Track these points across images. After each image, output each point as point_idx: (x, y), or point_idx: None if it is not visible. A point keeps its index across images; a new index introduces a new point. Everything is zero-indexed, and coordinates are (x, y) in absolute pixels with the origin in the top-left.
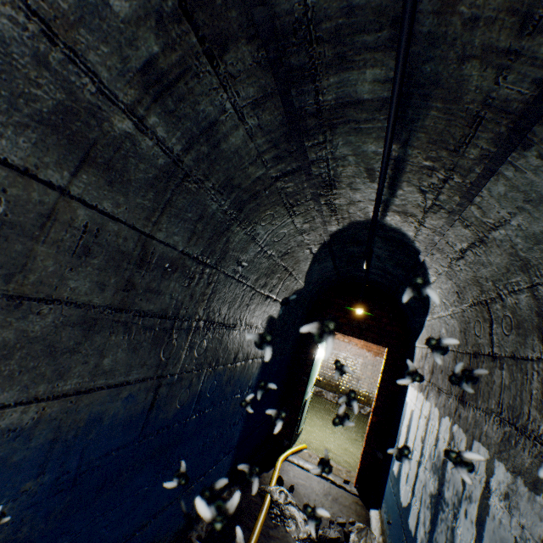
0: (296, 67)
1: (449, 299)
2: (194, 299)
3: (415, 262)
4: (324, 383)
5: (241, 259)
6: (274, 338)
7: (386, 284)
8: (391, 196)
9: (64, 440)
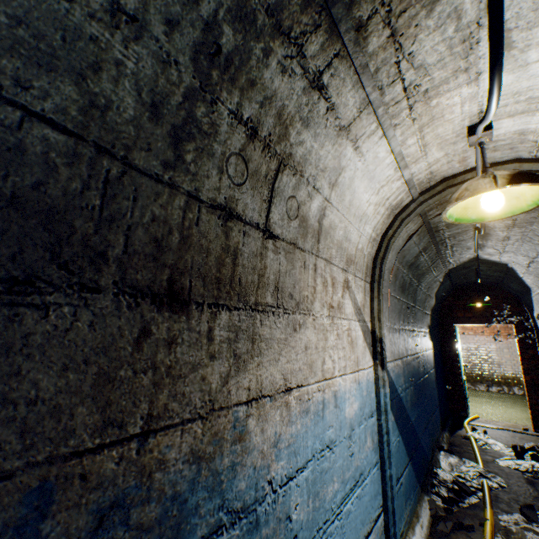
0: (440, 242)
1: (537, 283)
2: (413, 321)
3: (506, 268)
4: (466, 377)
5: (417, 299)
6: (431, 337)
7: (491, 281)
8: (480, 250)
9: (412, 371)
